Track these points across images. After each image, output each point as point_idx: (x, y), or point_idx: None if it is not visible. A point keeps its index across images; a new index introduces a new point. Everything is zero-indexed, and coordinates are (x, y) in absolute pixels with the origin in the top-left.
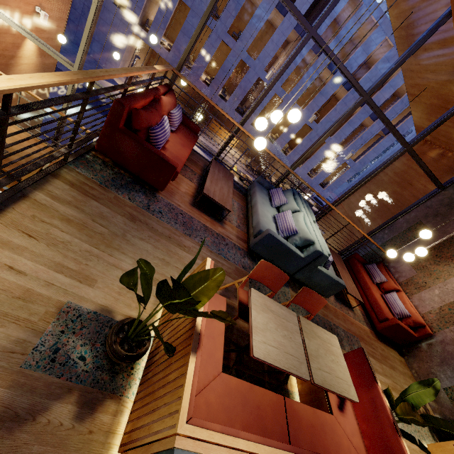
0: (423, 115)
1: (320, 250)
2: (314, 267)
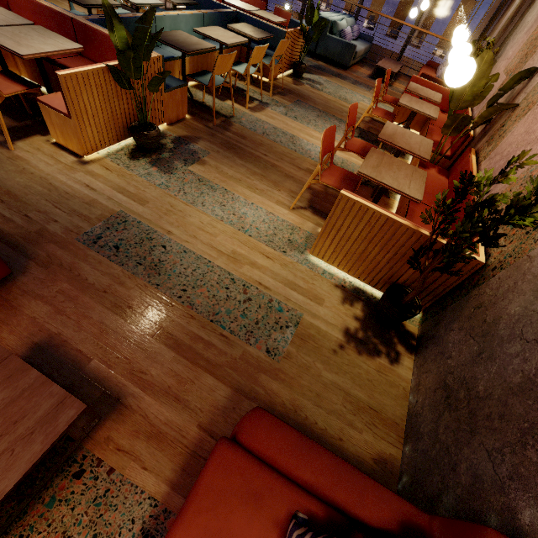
0: None
1: (322, 16)
2: (324, 35)
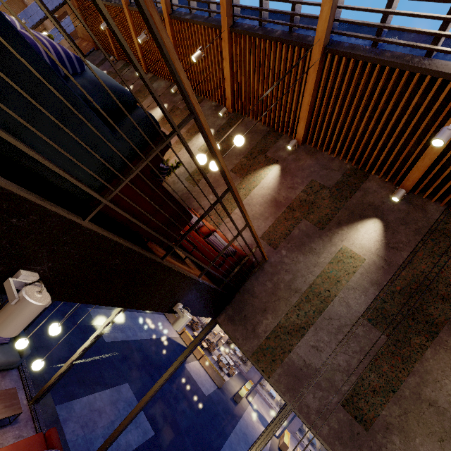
0: (73, 16)
1: None
2: None
